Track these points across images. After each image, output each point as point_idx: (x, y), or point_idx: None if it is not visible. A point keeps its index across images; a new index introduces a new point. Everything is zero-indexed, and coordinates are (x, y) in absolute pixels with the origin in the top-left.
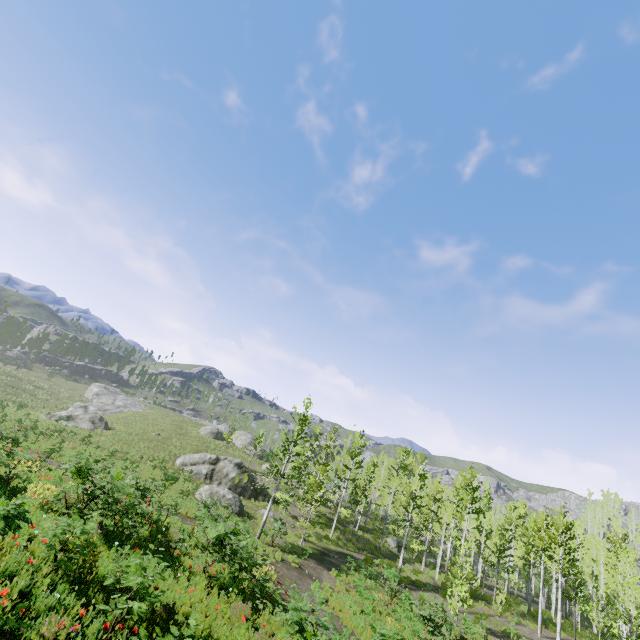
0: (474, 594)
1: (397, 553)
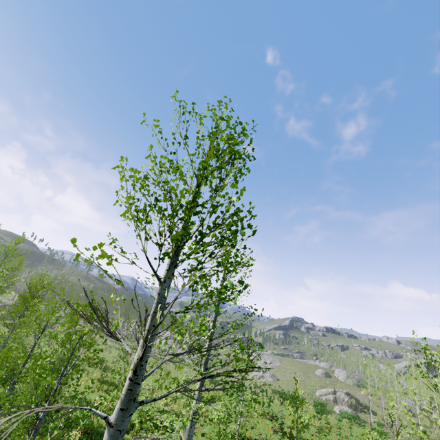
0: None
1: None
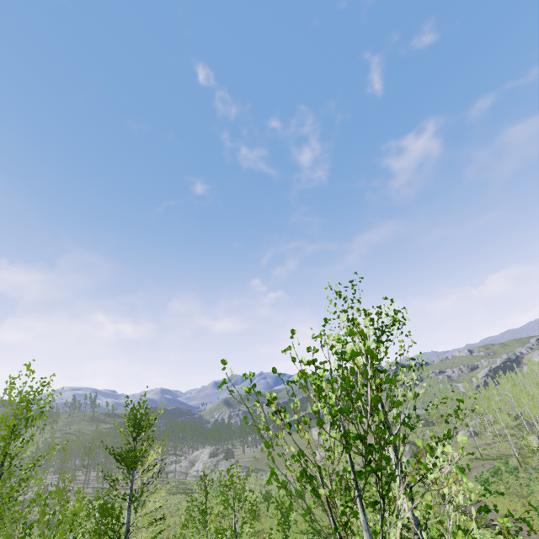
0: None
1: None
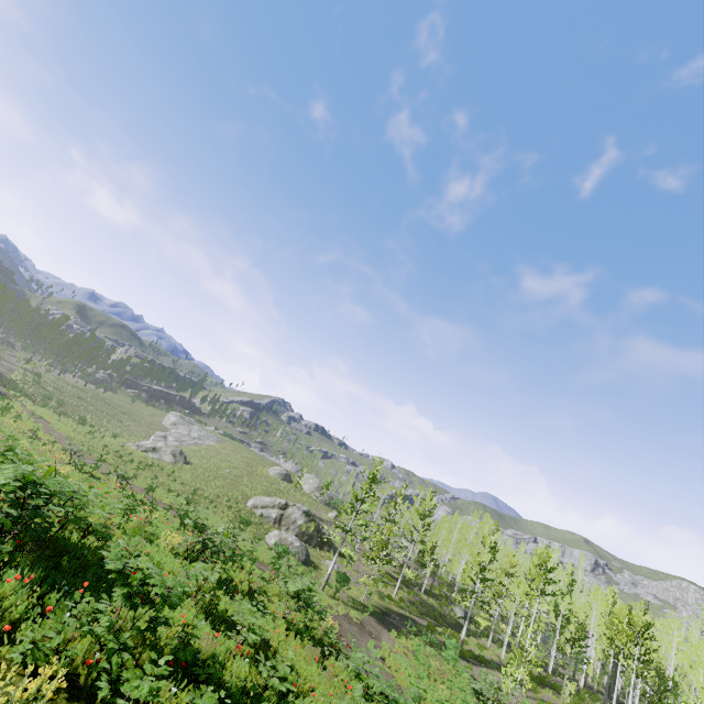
0: (543, 680)
1: (463, 624)
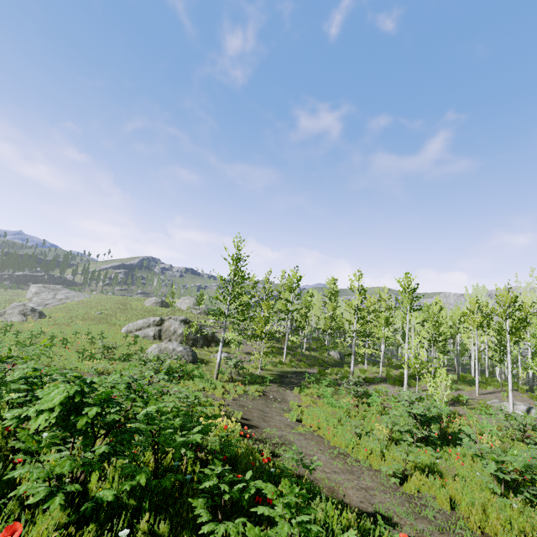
0: (413, 376)
1: (340, 361)
